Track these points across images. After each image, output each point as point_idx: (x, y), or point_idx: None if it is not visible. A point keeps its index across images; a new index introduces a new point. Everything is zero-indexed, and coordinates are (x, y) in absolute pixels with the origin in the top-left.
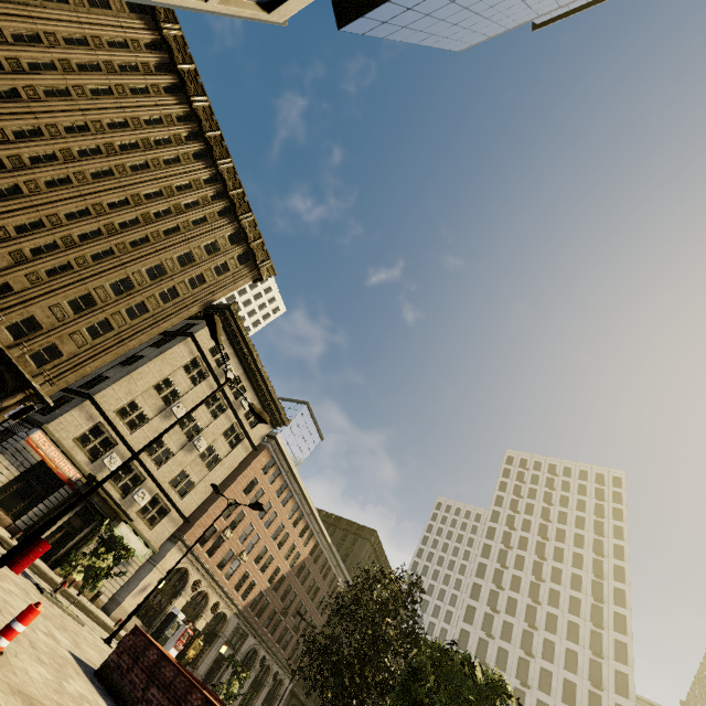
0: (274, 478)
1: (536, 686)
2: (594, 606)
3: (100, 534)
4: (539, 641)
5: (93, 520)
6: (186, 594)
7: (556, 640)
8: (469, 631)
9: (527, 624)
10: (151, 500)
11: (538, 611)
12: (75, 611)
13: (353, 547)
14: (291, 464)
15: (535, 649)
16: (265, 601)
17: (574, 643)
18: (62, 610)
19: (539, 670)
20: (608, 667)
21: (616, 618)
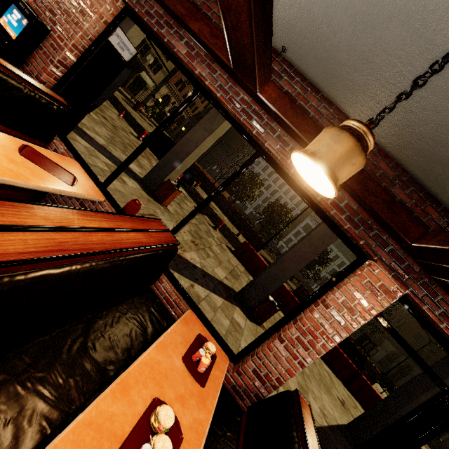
0: None
1: None
2: None
3: (154, 101)
4: None
5: (130, 67)
6: (170, 106)
7: None
8: None
9: None
10: (153, 60)
11: None
12: (146, 119)
13: None
14: None
15: None
16: (201, 115)
17: None
18: (148, 124)
19: None
20: None
21: None
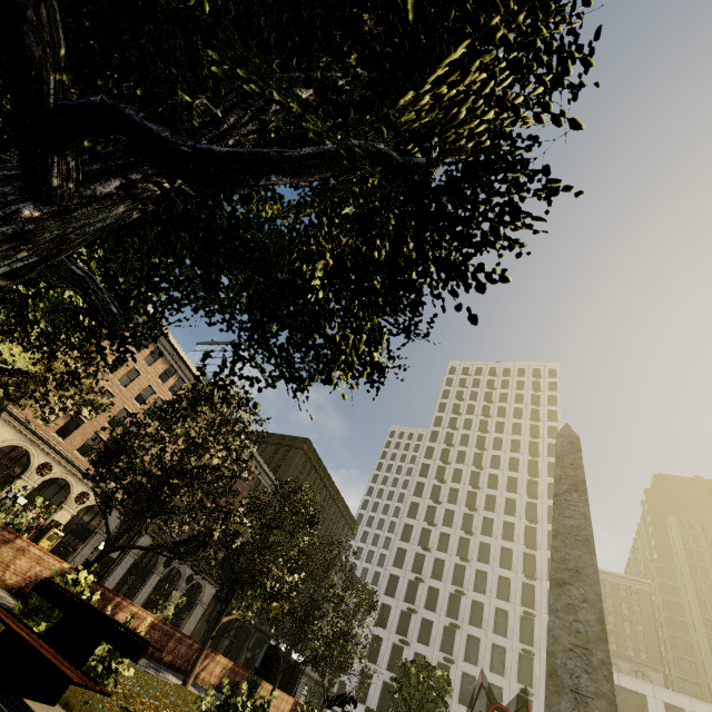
0: (154, 360)
1: (476, 559)
2: (530, 482)
3: None
4: (479, 520)
5: None
6: (31, 479)
7: (495, 516)
8: (412, 524)
9: (468, 508)
10: None
11: (478, 495)
12: None
13: (285, 458)
14: (176, 345)
15: (475, 528)
16: None
17: (511, 516)
18: None
19: (479, 545)
20: (542, 530)
21: (549, 488)
